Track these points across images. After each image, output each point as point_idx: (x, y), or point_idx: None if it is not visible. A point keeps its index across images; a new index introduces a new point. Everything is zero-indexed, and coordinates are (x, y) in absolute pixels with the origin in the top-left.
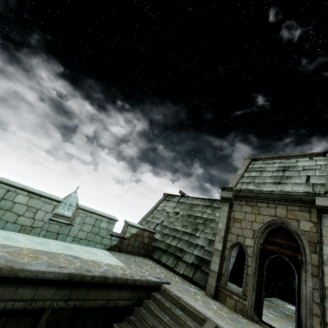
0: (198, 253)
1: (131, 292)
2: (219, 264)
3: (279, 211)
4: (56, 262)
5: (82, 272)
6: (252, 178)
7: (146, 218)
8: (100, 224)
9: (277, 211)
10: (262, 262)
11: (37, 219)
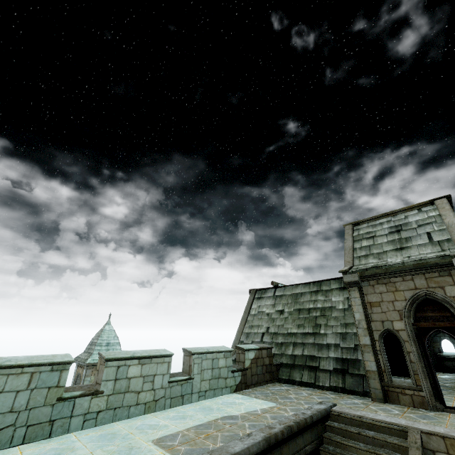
0: (335, 354)
1: (311, 432)
2: (375, 361)
3: (418, 282)
4: (230, 432)
5: (269, 431)
6: (367, 249)
7: (242, 331)
8: (217, 363)
9: (415, 283)
10: (421, 343)
11: (156, 388)
